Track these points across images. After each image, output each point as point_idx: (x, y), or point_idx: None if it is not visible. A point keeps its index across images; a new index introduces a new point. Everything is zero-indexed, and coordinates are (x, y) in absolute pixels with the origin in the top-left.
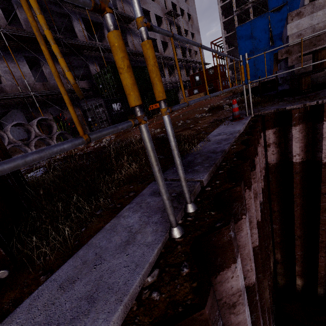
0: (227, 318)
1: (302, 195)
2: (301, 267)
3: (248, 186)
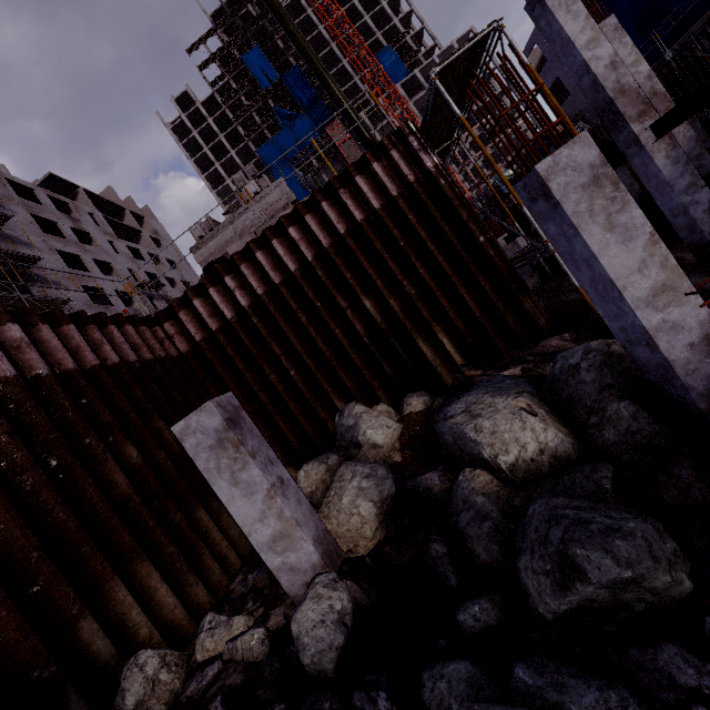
0: (17, 355)
1: (225, 368)
2: (282, 451)
3: (65, 322)
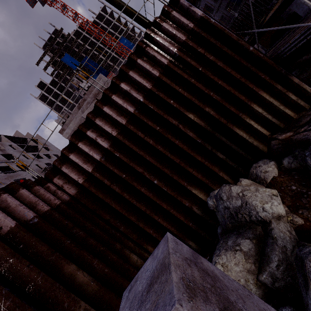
0: None
1: (107, 195)
2: None
3: None
